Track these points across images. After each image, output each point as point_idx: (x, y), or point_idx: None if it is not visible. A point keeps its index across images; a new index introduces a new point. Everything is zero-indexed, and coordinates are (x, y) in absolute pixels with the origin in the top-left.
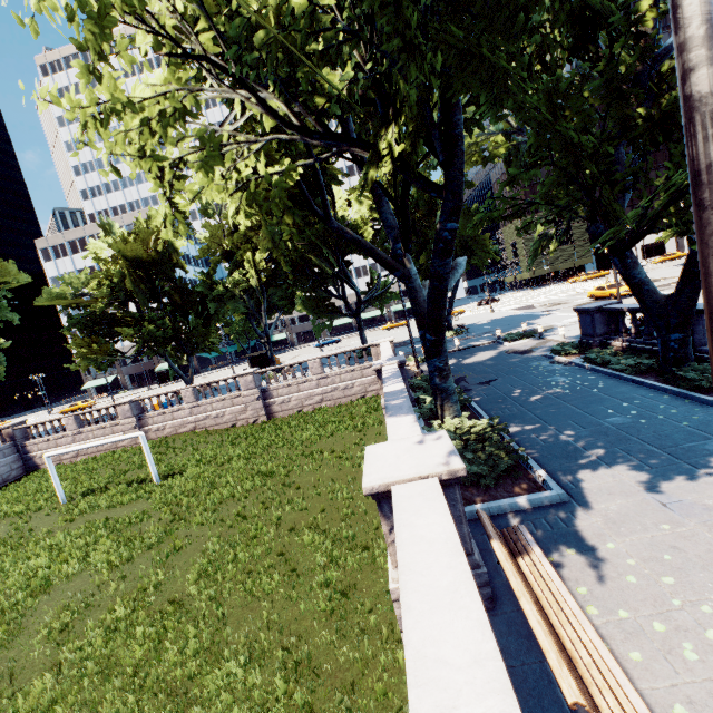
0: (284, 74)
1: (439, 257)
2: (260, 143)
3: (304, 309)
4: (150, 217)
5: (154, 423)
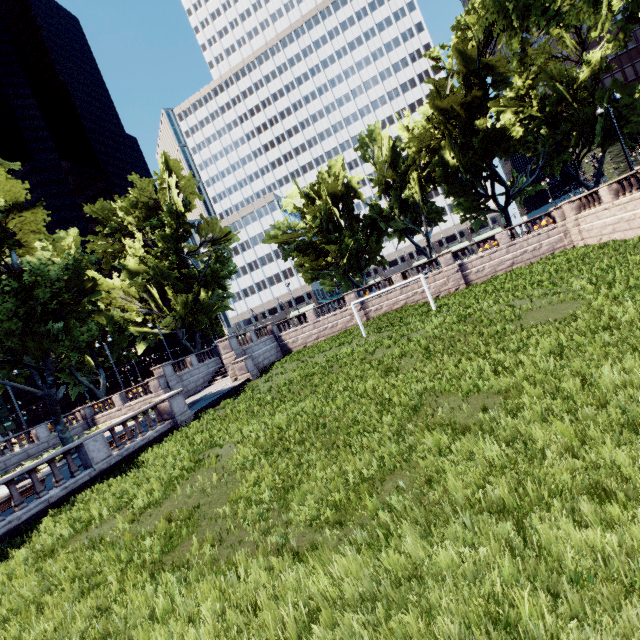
0: None
1: None
2: None
3: (461, 211)
4: (331, 167)
5: (372, 306)
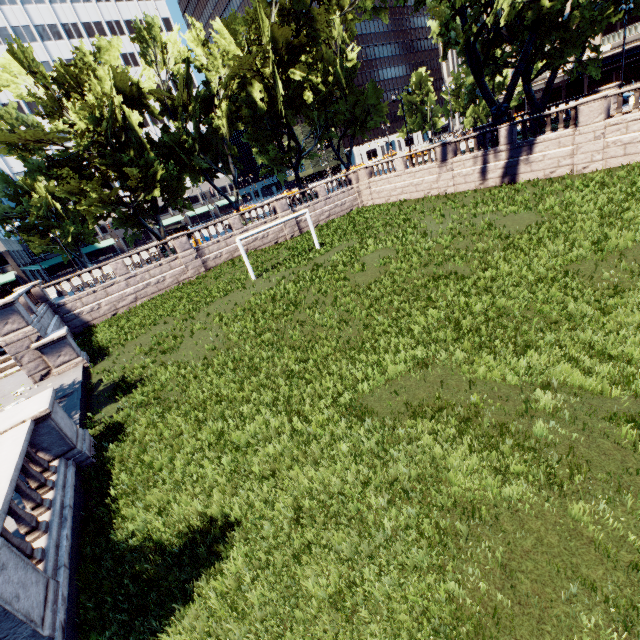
0: None
1: (524, 63)
2: None
3: (267, 160)
4: (100, 49)
5: (210, 253)
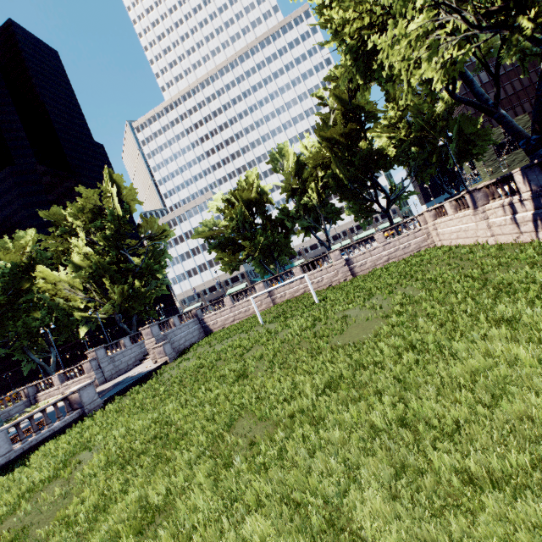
0: (473, 4)
1: None
2: (454, 43)
3: (351, 212)
4: (247, 178)
5: (278, 293)
